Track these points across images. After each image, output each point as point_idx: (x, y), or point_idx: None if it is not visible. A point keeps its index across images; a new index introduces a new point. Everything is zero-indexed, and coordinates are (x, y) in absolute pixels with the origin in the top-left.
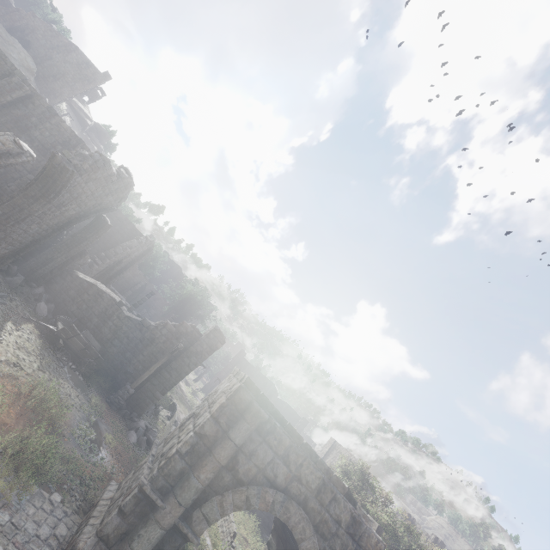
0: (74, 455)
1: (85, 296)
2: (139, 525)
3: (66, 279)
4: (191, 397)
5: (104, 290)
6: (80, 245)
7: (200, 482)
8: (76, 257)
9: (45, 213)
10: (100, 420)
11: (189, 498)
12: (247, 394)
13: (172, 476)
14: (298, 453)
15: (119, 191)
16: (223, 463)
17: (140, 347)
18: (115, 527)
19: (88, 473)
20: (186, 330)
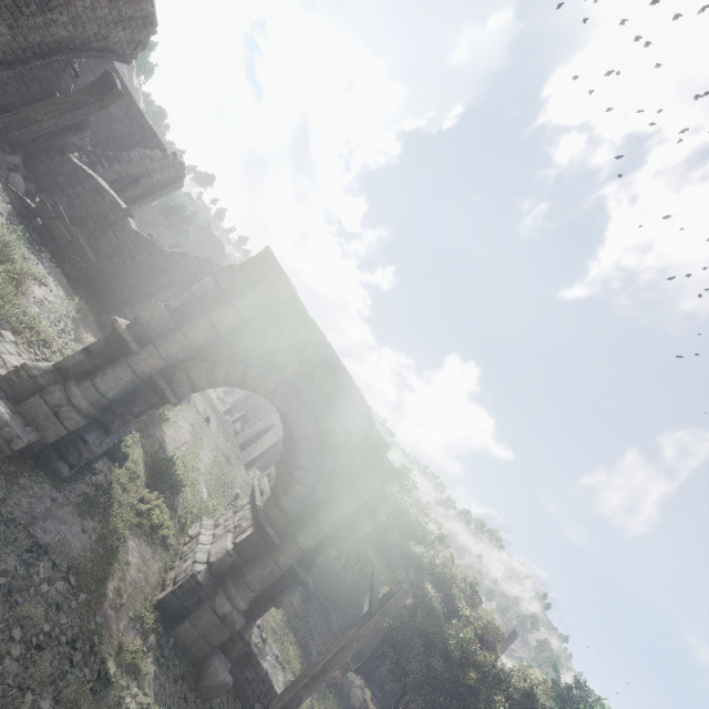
0: (39, 319)
1: (79, 190)
2: (106, 366)
3: (55, 159)
4: (215, 399)
5: (106, 188)
6: (76, 111)
7: (188, 339)
8: (71, 130)
9: (20, 10)
10: (84, 325)
11: (172, 353)
12: (263, 266)
13: (154, 328)
14: (316, 350)
15: (134, 24)
16: (220, 329)
17: (148, 275)
18: (76, 362)
19: (55, 343)
20: (212, 268)
